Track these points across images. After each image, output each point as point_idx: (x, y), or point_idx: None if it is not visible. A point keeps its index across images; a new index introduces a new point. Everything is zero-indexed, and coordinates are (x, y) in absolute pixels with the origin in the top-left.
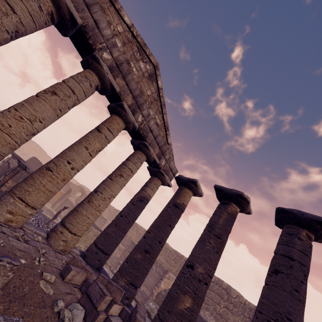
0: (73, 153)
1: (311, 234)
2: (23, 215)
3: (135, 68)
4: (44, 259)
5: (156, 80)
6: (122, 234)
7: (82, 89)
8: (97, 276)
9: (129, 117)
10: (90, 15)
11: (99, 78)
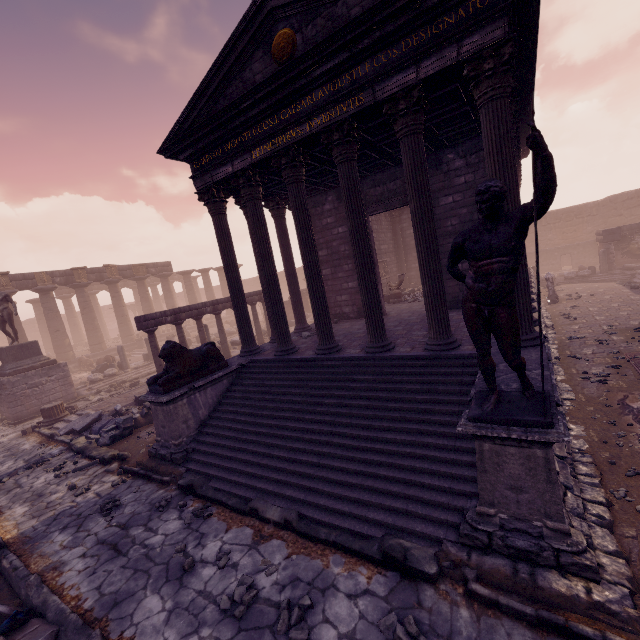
0: None
1: None
2: None
3: None
4: None
5: None
6: None
7: None
8: None
9: None
10: None
11: None
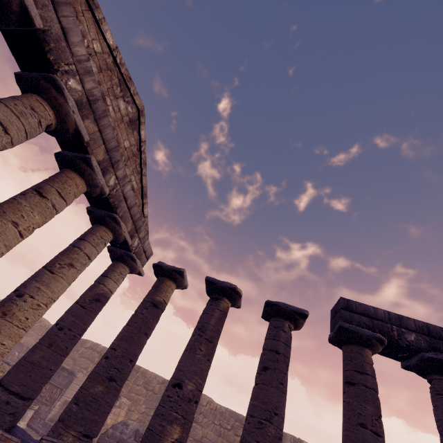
0: None
1: (292, 324)
2: None
3: (112, 107)
4: None
5: (138, 129)
6: (61, 358)
7: (23, 127)
8: None
9: (97, 179)
10: (57, 18)
11: (56, 115)
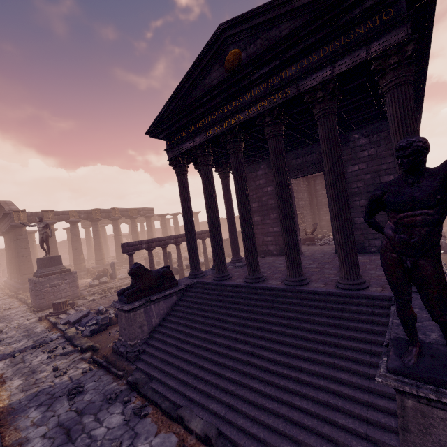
0: None
1: None
2: None
3: None
4: None
5: None
6: None
7: None
8: None
9: None
10: None
11: None
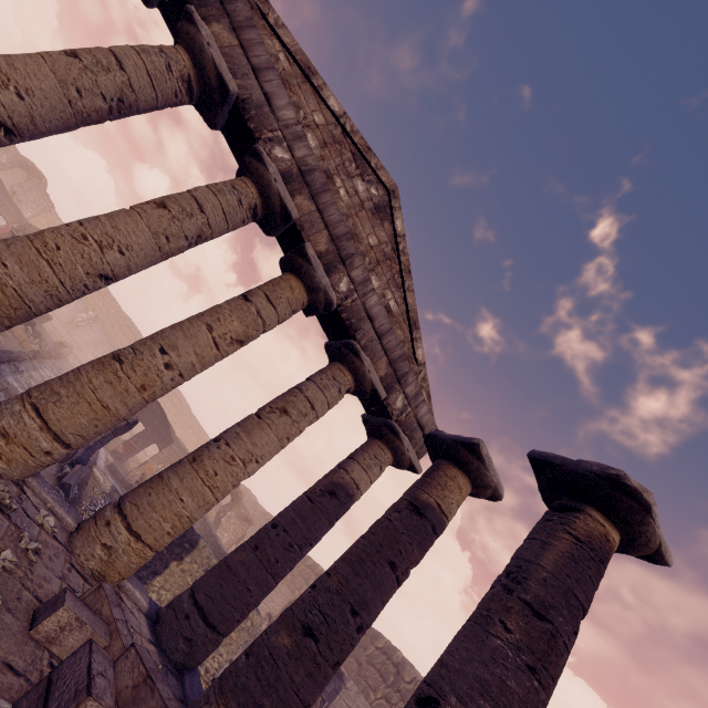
0: (179, 333)
1: None
2: (29, 448)
3: (345, 189)
4: (14, 558)
5: (391, 219)
6: (266, 576)
7: (220, 205)
8: (125, 651)
9: (316, 276)
10: (258, 85)
11: (260, 192)
